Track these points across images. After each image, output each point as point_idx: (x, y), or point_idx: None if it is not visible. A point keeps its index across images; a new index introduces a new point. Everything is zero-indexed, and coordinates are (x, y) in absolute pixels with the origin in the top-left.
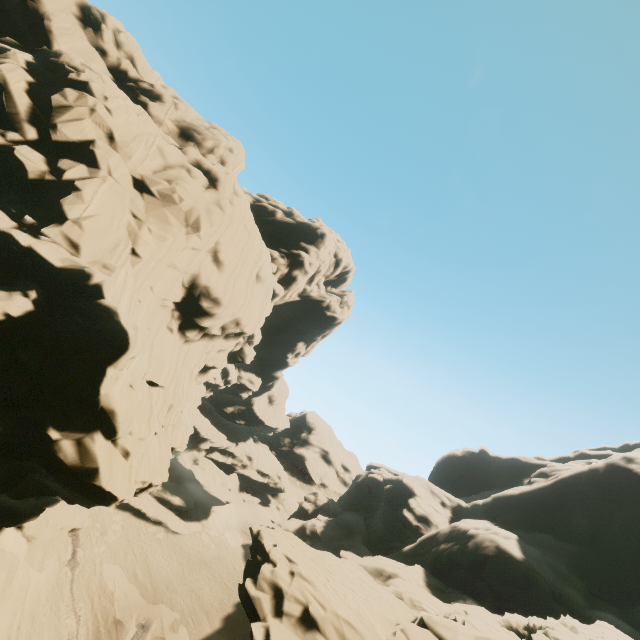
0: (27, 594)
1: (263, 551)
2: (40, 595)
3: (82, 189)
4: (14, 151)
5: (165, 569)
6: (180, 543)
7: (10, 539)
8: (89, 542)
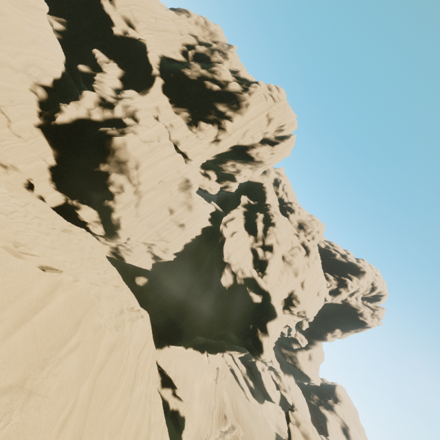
0: (206, 381)
1: (296, 408)
2: (208, 385)
3: (271, 263)
4: (258, 250)
5: (242, 411)
6: (249, 405)
7: (205, 358)
8: (221, 377)
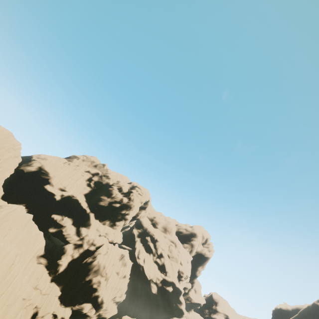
0: None
1: None
2: None
3: (166, 264)
4: (157, 261)
5: None
6: None
7: None
8: None
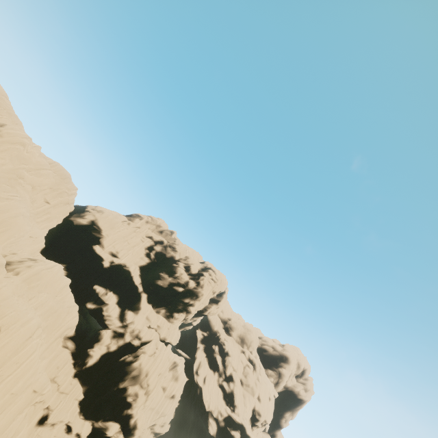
0: None
1: None
2: None
3: (236, 394)
4: (224, 385)
5: None
6: None
7: None
8: None
